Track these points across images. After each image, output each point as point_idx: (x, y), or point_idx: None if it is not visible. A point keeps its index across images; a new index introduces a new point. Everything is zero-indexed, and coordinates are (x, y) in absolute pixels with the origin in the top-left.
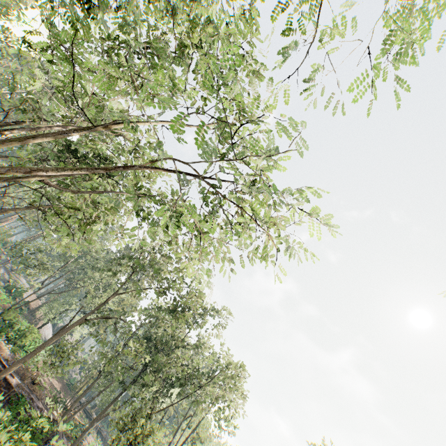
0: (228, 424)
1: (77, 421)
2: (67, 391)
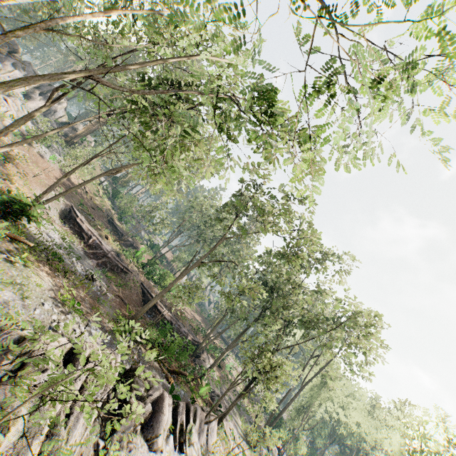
0: (362, 369)
1: (217, 345)
2: (207, 323)
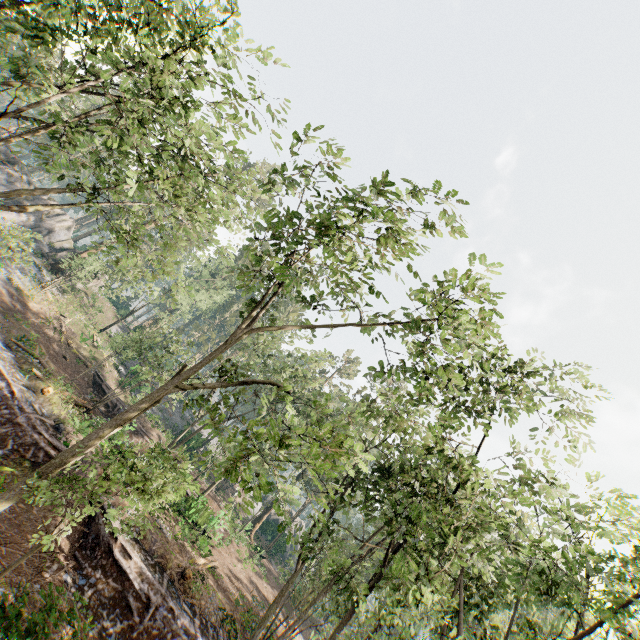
0: None
1: None
2: (292, 607)
